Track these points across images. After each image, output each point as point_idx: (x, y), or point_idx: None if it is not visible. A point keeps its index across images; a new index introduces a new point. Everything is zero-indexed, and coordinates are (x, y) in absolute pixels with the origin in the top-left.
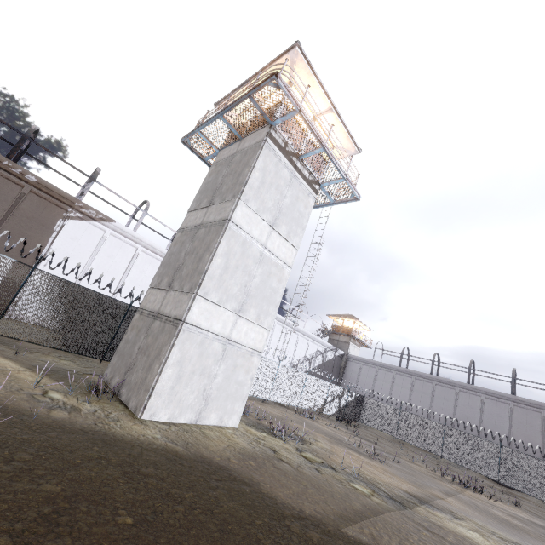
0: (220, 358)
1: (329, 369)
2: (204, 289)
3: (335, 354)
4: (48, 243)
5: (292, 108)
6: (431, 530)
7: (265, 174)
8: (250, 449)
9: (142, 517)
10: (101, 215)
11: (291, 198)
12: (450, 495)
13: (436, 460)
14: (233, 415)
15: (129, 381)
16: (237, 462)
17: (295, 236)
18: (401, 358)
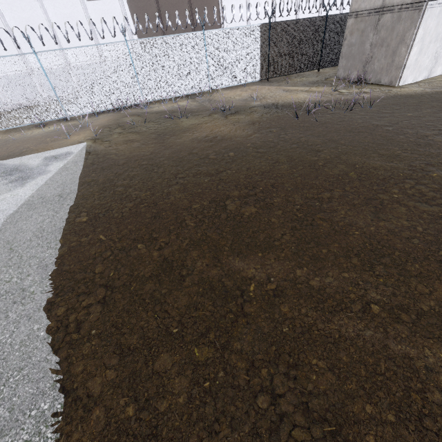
0: None
1: None
2: None
3: None
4: None
5: None
6: None
7: None
8: None
9: None
10: None
11: None
12: None
13: None
14: None
15: (372, 70)
16: None
17: None
18: None
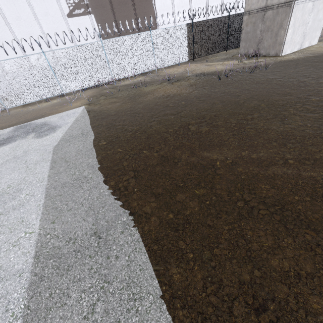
0: (311, 11)
1: None
2: None
3: None
4: (154, 11)
5: None
6: None
7: None
8: None
9: None
10: None
11: None
12: None
13: None
14: (315, 38)
15: (263, 47)
16: None
17: None
18: None
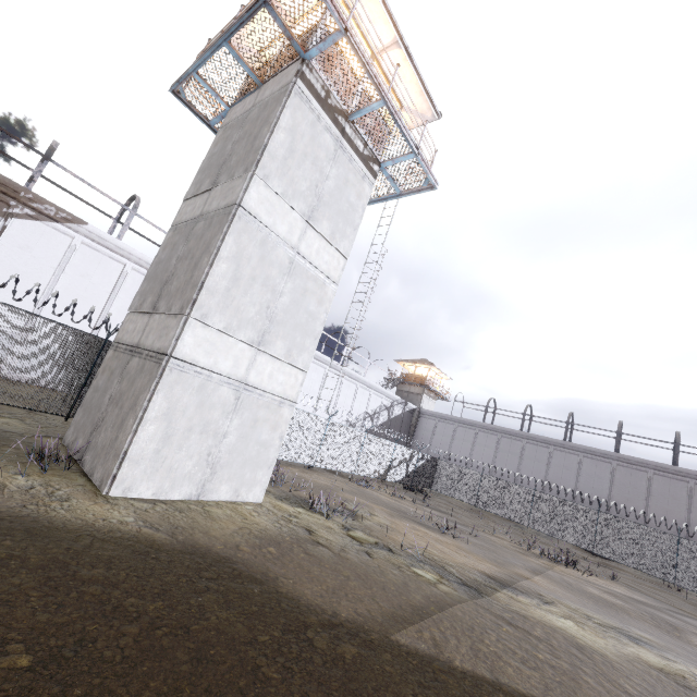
0: (232, 409)
1: (396, 427)
2: (202, 310)
3: (404, 409)
4: None
5: (334, 26)
6: (513, 623)
7: (295, 139)
8: (274, 530)
9: (53, 652)
10: (65, 214)
11: (337, 181)
12: (537, 573)
13: (522, 530)
14: (255, 486)
15: (95, 444)
16: (249, 551)
17: (344, 238)
18: (486, 412)
